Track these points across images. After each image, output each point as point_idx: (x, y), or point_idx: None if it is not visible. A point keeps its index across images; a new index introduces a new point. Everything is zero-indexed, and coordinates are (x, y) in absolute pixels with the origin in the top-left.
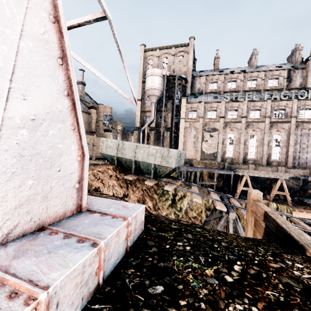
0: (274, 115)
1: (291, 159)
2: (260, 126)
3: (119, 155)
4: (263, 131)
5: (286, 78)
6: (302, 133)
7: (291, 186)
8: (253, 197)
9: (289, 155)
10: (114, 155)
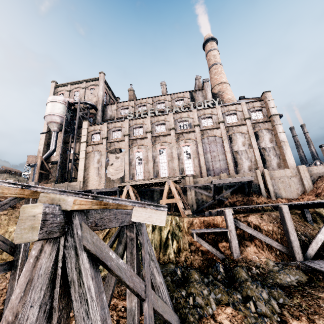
0: (179, 127)
1: (205, 169)
2: (167, 139)
3: None
4: (171, 145)
5: (190, 99)
6: (209, 141)
7: (206, 200)
8: None
9: (202, 166)
10: None
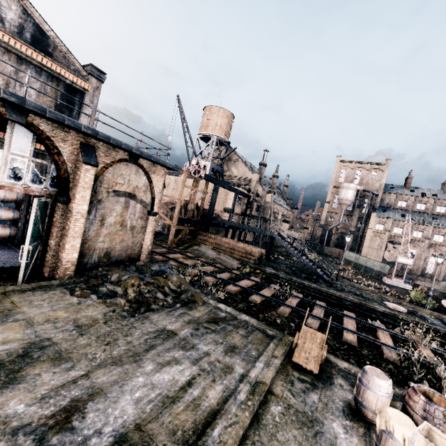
0: None
1: None
2: (442, 249)
3: (355, 261)
4: (444, 254)
5: None
6: None
7: None
8: (424, 289)
9: None
10: (352, 261)
